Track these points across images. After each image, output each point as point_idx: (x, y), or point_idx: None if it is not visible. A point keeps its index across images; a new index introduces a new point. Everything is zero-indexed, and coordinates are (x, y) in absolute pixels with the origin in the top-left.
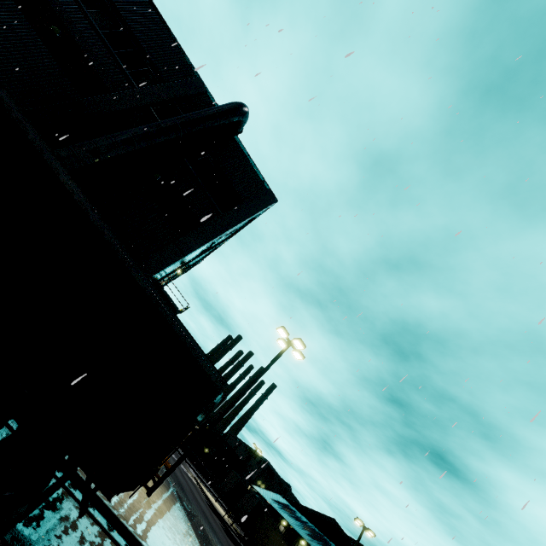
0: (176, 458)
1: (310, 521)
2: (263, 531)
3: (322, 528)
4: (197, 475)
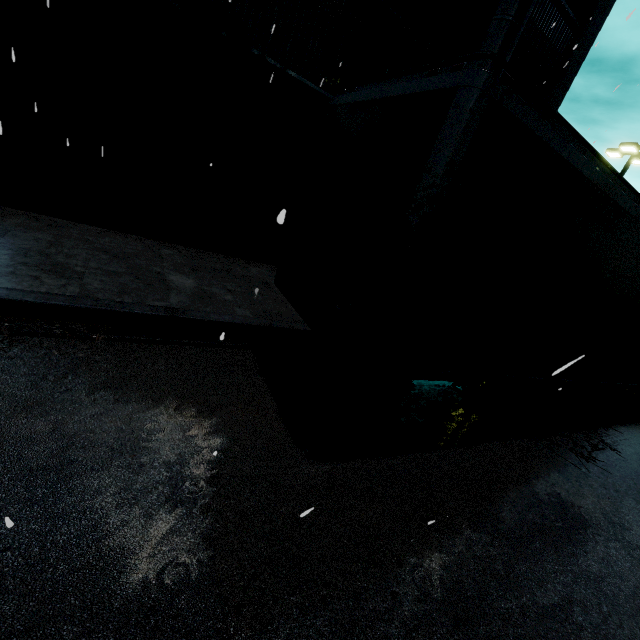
0: None
1: None
2: None
3: None
4: None
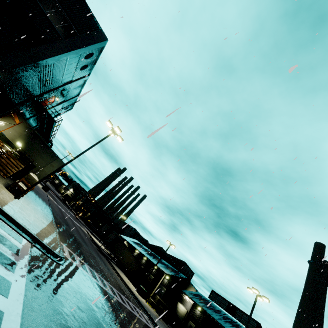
0: (74, 220)
1: (149, 249)
2: (119, 250)
3: (155, 251)
4: (91, 233)
